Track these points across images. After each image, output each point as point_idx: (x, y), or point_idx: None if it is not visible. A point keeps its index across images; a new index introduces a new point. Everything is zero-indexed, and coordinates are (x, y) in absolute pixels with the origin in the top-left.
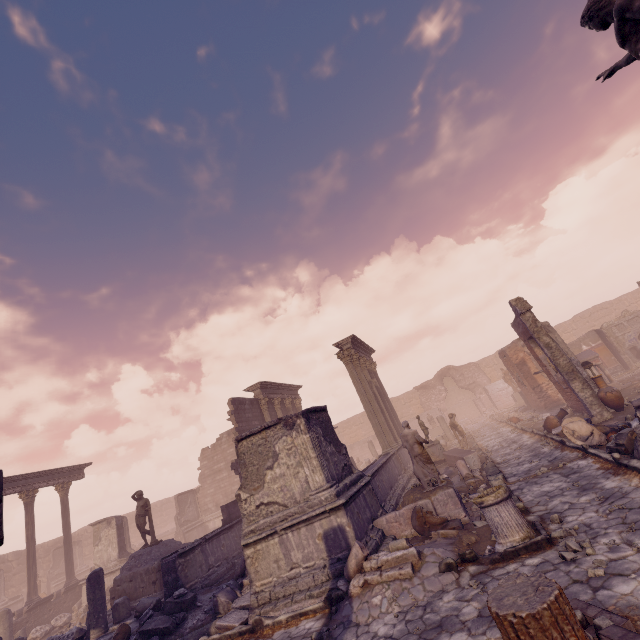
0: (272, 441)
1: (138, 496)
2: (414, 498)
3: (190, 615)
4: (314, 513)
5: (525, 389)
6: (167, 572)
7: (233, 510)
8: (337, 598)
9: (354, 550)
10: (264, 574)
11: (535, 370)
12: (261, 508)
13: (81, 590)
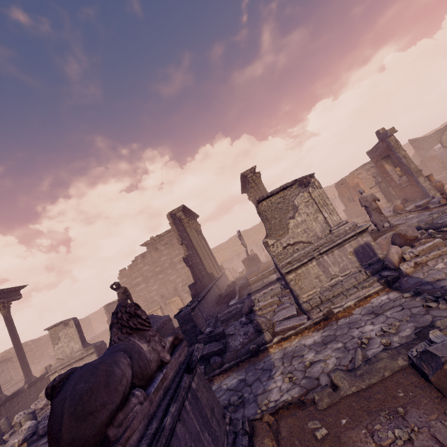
0: (290, 198)
1: (117, 286)
2: (376, 236)
3: (229, 340)
4: (347, 237)
5: (353, 204)
6: (184, 323)
7: (196, 288)
8: (394, 279)
9: (394, 250)
10: (308, 288)
11: (365, 189)
12: (287, 248)
13: (41, 384)
